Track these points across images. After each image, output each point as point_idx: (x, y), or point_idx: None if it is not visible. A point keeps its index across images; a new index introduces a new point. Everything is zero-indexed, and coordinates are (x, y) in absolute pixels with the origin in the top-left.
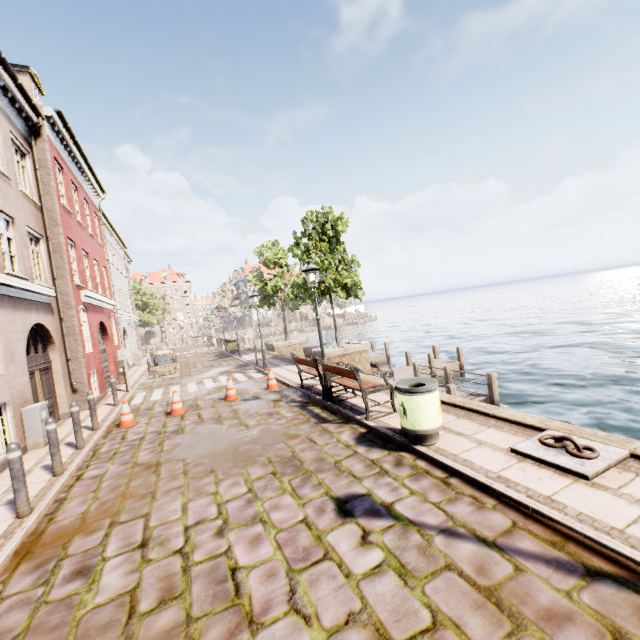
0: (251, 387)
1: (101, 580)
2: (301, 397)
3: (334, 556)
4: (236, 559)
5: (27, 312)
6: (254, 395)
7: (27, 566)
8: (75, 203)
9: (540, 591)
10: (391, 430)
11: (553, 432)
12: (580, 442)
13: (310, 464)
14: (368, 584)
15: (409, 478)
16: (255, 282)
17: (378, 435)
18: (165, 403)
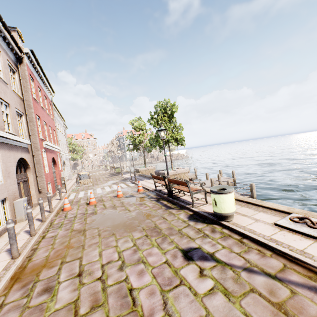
0: (129, 190)
1: (58, 295)
2: (156, 195)
3: (186, 283)
4: (131, 284)
5: (16, 152)
6: (131, 194)
7: (17, 286)
8: (40, 97)
9: (309, 306)
10: (206, 213)
11: (296, 214)
12: (313, 220)
13: (165, 231)
14: (208, 300)
15: (220, 239)
16: (129, 138)
17: (199, 215)
18: (86, 198)
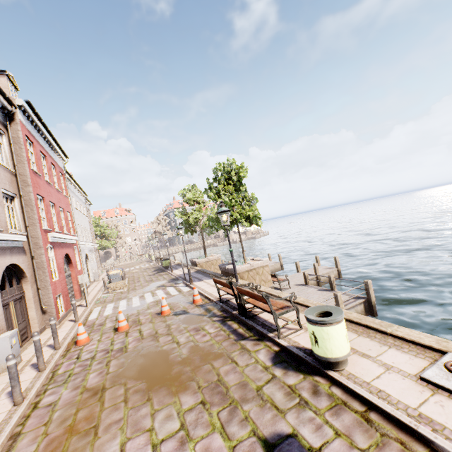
0: (181, 301)
1: None
2: (220, 311)
3: None
4: None
5: (1, 256)
6: (183, 309)
7: None
8: (44, 167)
9: None
10: (302, 350)
11: None
12: None
13: (235, 391)
14: None
15: (329, 412)
16: (180, 216)
17: (290, 354)
18: (114, 318)
